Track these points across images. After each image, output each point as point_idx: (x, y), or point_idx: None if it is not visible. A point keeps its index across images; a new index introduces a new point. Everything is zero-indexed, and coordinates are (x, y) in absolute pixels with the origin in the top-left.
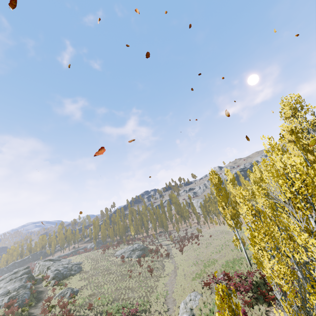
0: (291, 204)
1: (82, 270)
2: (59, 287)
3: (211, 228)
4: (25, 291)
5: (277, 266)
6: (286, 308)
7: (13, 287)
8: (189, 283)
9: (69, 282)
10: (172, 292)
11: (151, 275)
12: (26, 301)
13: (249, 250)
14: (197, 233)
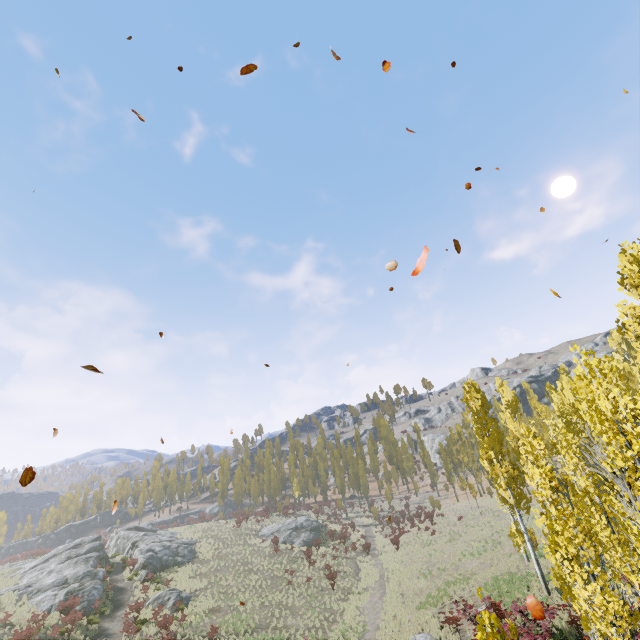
0: (625, 480)
1: (196, 558)
2: (154, 585)
3: (460, 500)
4: (95, 584)
5: (602, 598)
6: None
7: (73, 573)
8: (413, 613)
9: (173, 577)
10: (375, 627)
11: (333, 586)
12: (96, 604)
13: (545, 559)
14: (430, 507)
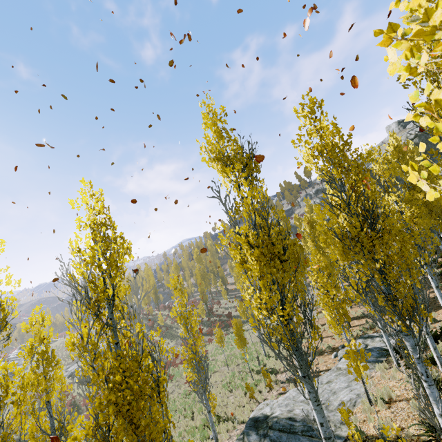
0: None
1: None
2: None
3: None
4: None
5: None
6: None
7: None
8: None
9: None
10: None
11: None
12: None
13: None
14: None
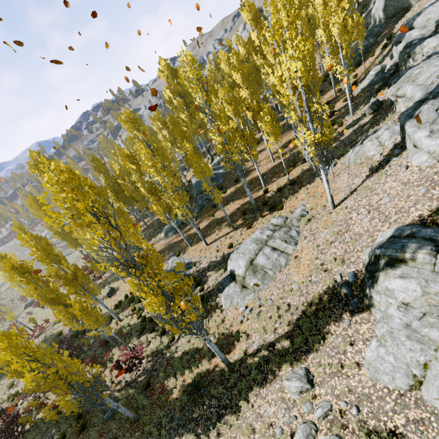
0: None
1: None
2: None
3: None
4: None
5: None
6: None
7: None
8: None
9: None
10: None
11: None
12: None
13: None
14: None
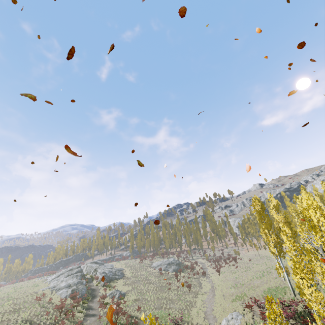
0: (322, 249)
1: (124, 276)
2: (108, 288)
3: (249, 251)
4: (83, 287)
5: (315, 294)
6: (318, 321)
7: (72, 282)
8: (229, 303)
9: (115, 285)
10: (212, 309)
11: (189, 290)
12: (85, 295)
13: (293, 280)
14: (234, 254)
